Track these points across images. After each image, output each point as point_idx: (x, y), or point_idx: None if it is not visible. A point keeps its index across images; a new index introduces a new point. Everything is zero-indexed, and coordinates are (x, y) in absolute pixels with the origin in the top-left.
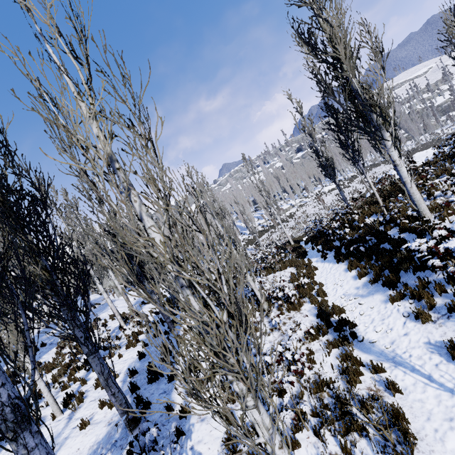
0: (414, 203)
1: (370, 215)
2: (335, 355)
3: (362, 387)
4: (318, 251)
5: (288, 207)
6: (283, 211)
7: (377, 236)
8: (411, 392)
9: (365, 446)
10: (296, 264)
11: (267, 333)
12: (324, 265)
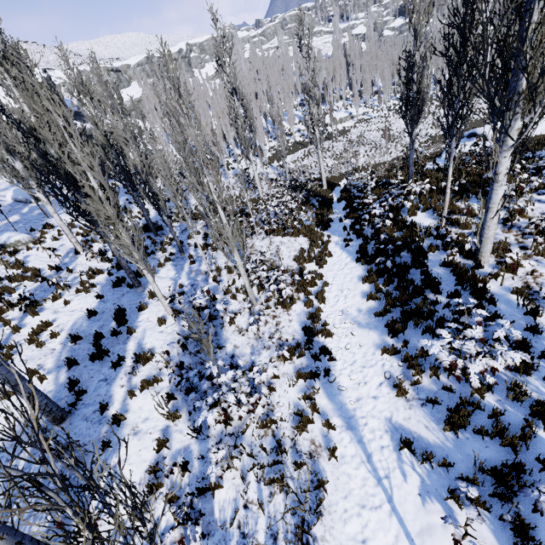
0: (481, 239)
1: (426, 209)
2: (299, 388)
3: (307, 438)
4: (345, 229)
5: (344, 117)
6: (335, 123)
7: (415, 253)
8: (346, 463)
9: (280, 501)
10: (311, 238)
11: (243, 330)
12: (342, 255)
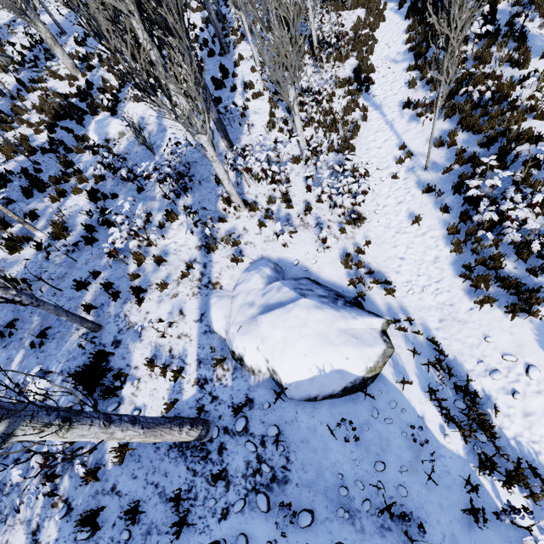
0: None
1: None
2: (348, 100)
3: (350, 117)
4: None
5: None
6: None
7: None
8: (371, 121)
9: (334, 137)
10: (368, 6)
11: (310, 75)
12: (394, 18)
